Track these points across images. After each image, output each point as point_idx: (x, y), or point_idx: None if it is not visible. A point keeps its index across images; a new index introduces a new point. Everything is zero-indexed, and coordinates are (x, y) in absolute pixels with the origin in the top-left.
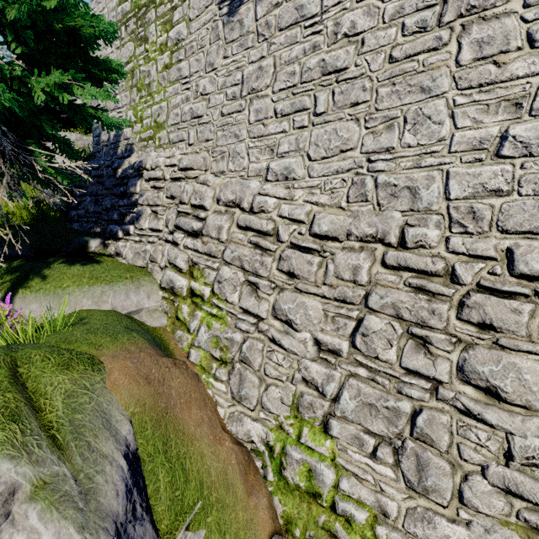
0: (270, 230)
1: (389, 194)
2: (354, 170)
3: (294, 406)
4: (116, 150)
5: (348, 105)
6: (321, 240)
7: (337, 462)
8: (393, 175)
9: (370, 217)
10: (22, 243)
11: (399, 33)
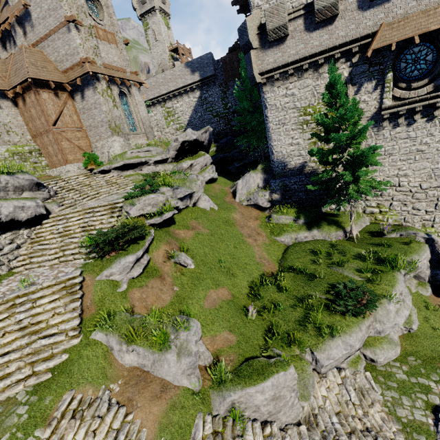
0: (408, 190)
1: (438, 177)
2: (428, 173)
3: (422, 226)
4: (302, 171)
5: (425, 159)
6: (424, 190)
7: (436, 232)
8: (439, 173)
9: (434, 182)
10: (311, 217)
11: (439, 145)
